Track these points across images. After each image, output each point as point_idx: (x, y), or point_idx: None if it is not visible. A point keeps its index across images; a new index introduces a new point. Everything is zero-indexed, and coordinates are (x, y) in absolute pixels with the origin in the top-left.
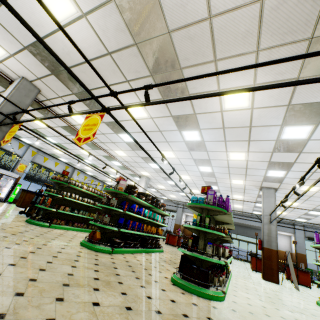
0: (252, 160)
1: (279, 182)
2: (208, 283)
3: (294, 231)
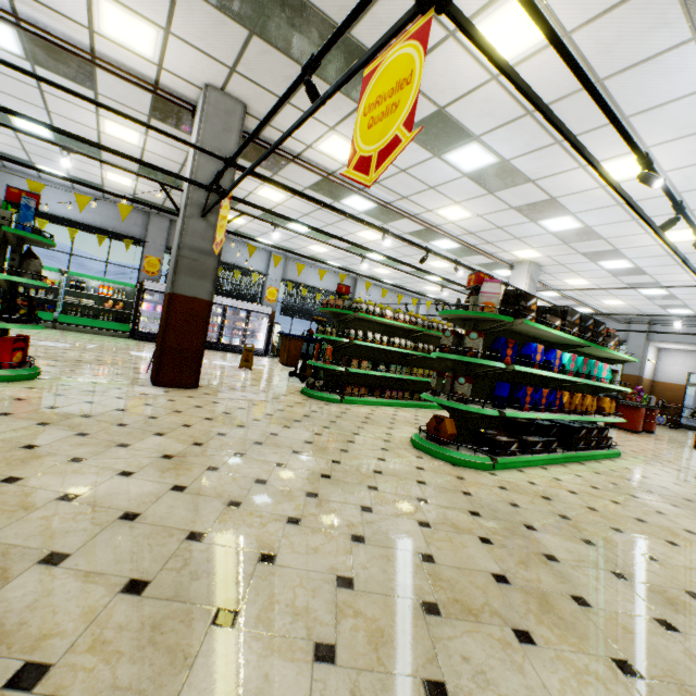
0: None
1: None
2: None
3: None
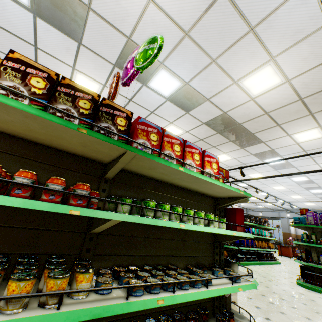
0: None
1: None
2: None
3: None
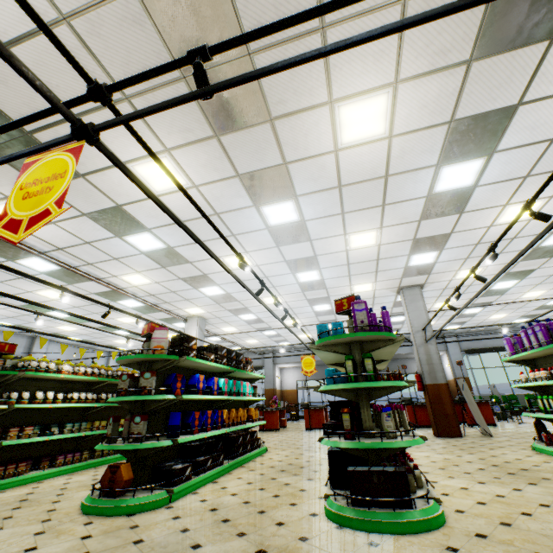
0: (388, 243)
1: (427, 272)
2: (410, 496)
3: (446, 347)
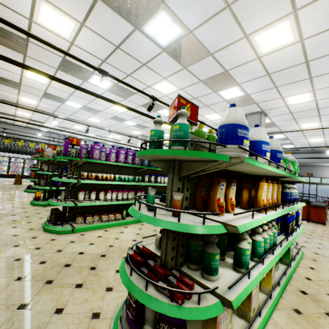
0: (185, 87)
1: (252, 102)
2: (56, 222)
3: None
